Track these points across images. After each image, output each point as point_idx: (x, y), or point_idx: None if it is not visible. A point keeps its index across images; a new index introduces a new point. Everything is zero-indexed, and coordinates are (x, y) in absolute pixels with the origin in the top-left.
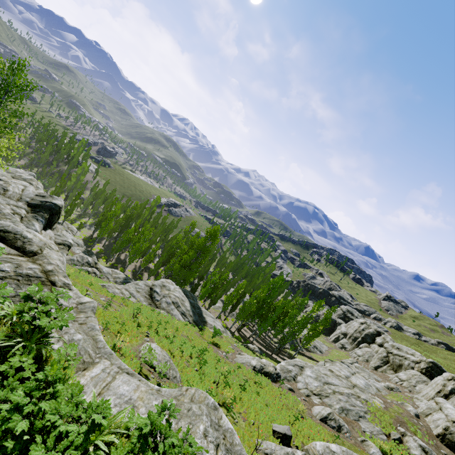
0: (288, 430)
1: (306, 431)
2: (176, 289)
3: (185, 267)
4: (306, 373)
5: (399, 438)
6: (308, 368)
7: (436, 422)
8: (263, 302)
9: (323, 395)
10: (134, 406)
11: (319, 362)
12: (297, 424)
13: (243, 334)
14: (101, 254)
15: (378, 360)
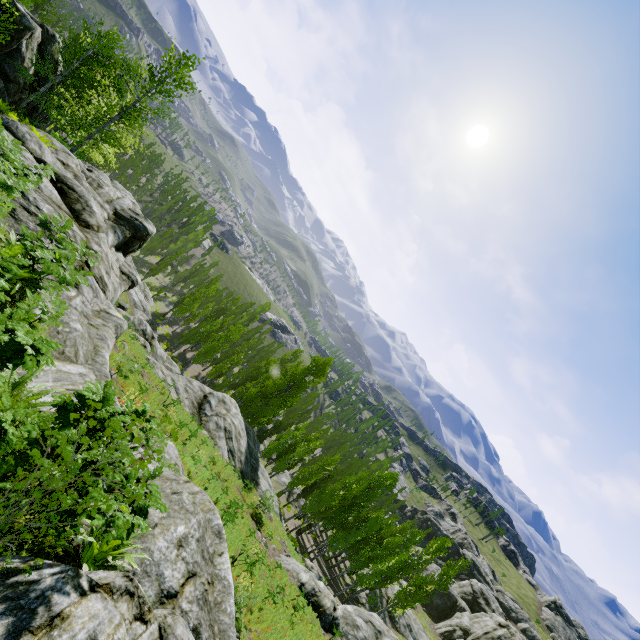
0: None
1: None
2: (238, 416)
3: (263, 398)
4: None
5: None
6: (390, 639)
7: None
8: (353, 502)
9: None
10: None
11: None
12: None
13: (303, 542)
14: (165, 338)
15: None
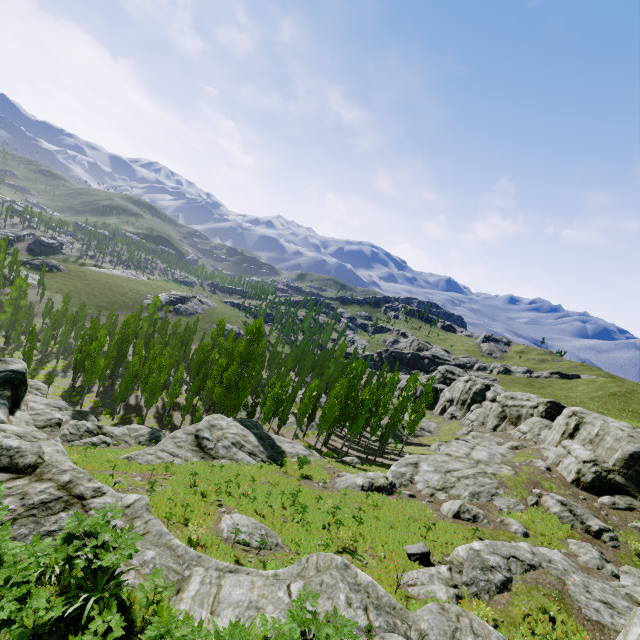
0: (424, 546)
1: (442, 538)
2: (231, 424)
3: (232, 388)
4: (422, 469)
5: (536, 501)
6: (423, 462)
7: (567, 469)
8: (346, 399)
9: (448, 487)
10: (259, 608)
11: (432, 447)
12: (431, 535)
13: (333, 446)
14: (98, 408)
15: (494, 418)
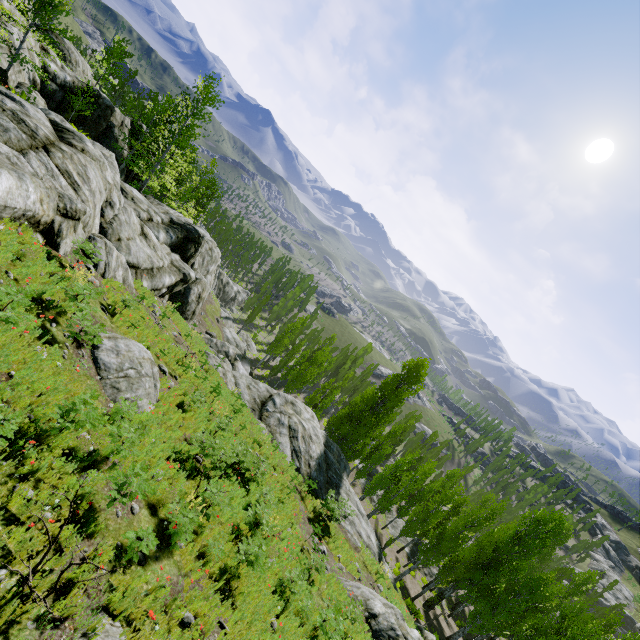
0: None
1: None
2: (312, 422)
3: (354, 417)
4: None
5: None
6: None
7: None
8: (497, 559)
9: None
10: None
11: None
12: None
13: (436, 622)
14: (264, 379)
15: None
